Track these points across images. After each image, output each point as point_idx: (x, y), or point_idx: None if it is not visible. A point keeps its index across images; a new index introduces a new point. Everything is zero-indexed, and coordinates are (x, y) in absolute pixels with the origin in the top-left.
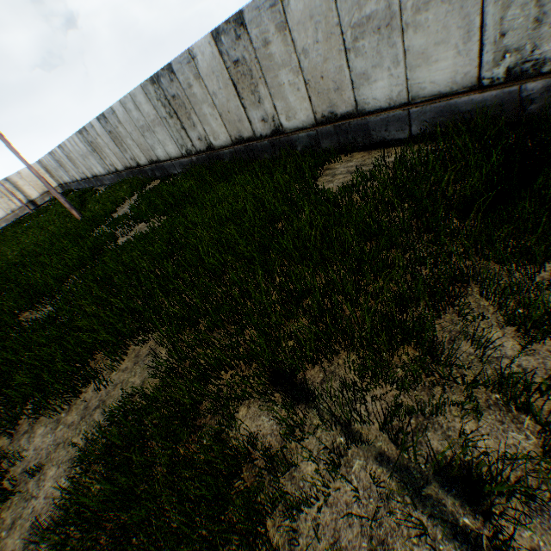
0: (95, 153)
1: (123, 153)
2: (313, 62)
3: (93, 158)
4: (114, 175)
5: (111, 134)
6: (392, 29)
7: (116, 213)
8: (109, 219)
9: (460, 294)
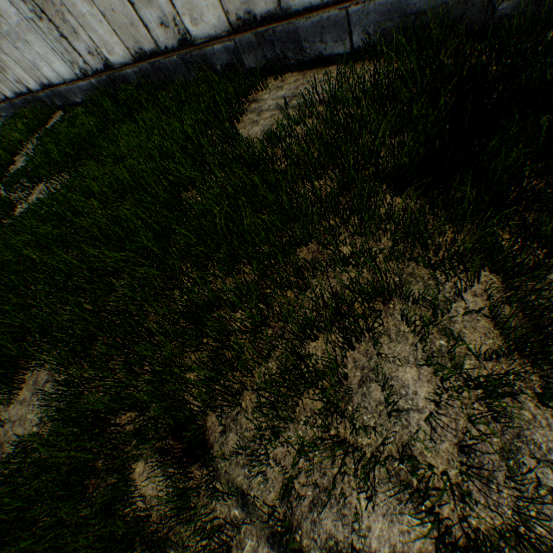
0: None
1: (3, 74)
2: None
3: None
4: (6, 104)
5: None
6: None
7: (16, 164)
8: (7, 176)
9: (374, 328)
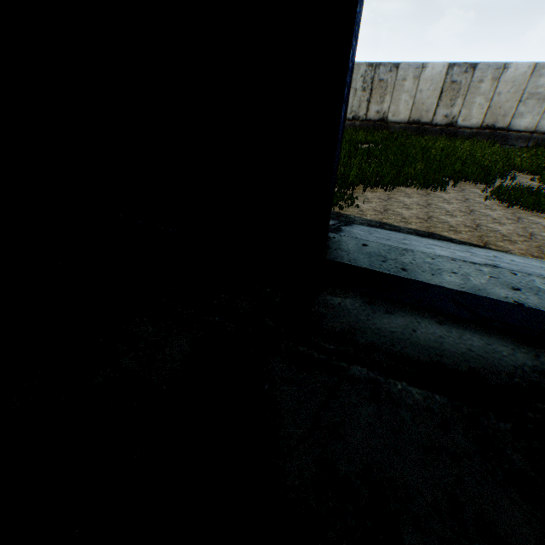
0: None
1: None
2: (499, 100)
3: None
4: None
5: None
6: (543, 102)
7: None
8: None
9: None
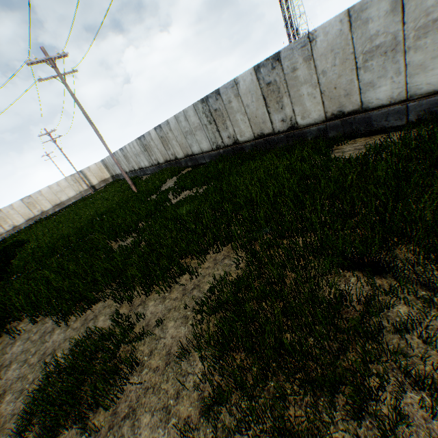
0: (146, 152)
1: (167, 151)
2: (329, 78)
3: (143, 156)
4: (155, 166)
5: (161, 138)
6: (395, 52)
7: (161, 188)
8: (158, 191)
9: None
